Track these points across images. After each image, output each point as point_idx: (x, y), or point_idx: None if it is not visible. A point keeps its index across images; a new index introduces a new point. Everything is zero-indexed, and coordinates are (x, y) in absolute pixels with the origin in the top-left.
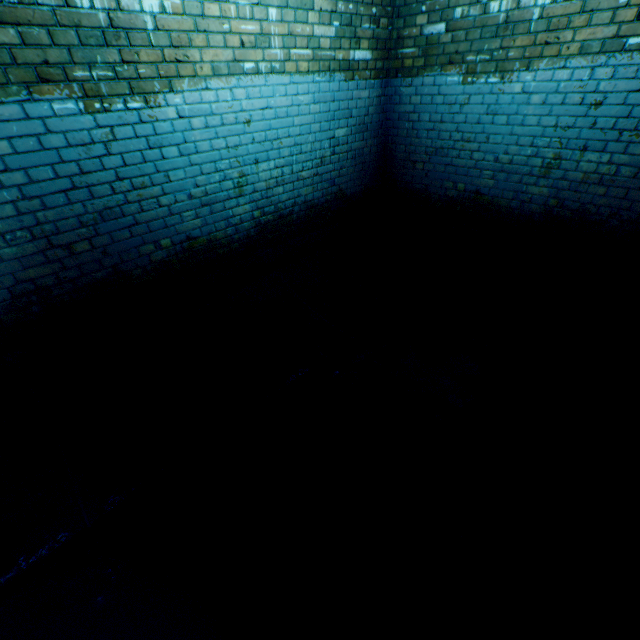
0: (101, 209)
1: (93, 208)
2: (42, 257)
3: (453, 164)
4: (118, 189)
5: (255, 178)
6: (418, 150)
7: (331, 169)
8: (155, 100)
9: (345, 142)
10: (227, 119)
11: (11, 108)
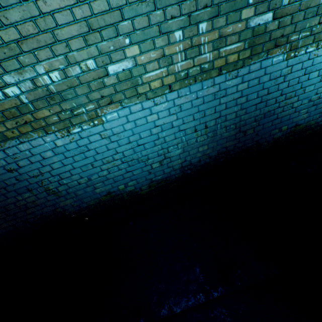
0: (265, 112)
1: (262, 112)
2: (233, 137)
3: None
4: (277, 100)
5: None
6: None
7: None
8: (321, 43)
9: None
10: None
11: (256, 65)
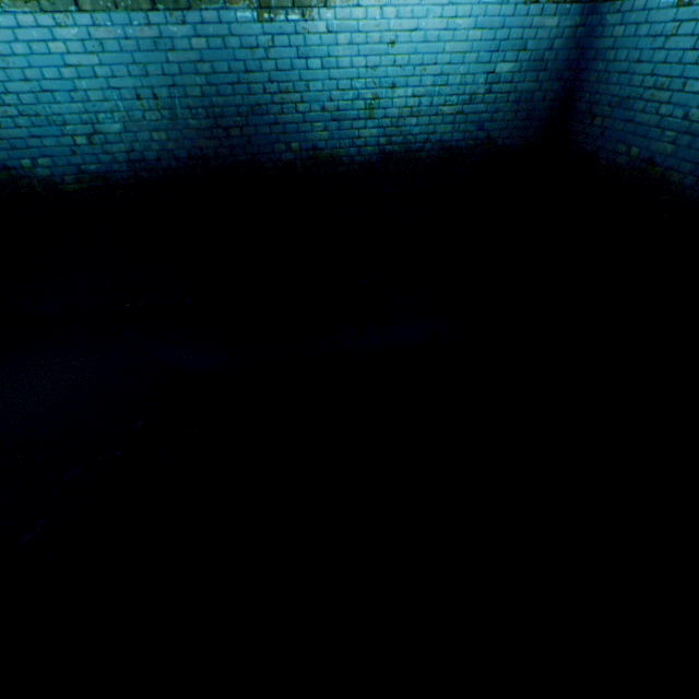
0: (253, 105)
1: (248, 102)
2: (210, 133)
3: (634, 120)
4: (268, 90)
5: (388, 103)
6: (602, 100)
7: (482, 110)
8: (310, 14)
9: (508, 80)
10: (371, 38)
11: (212, 14)
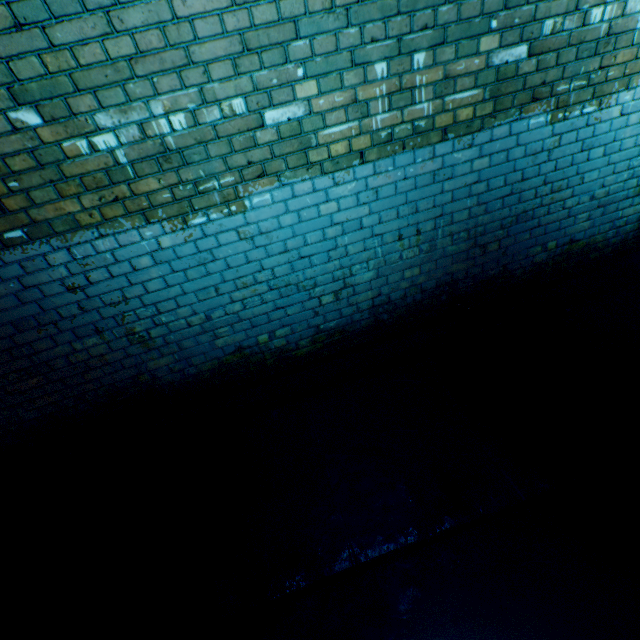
0: (518, 213)
1: (514, 212)
2: (464, 255)
3: None
4: (538, 193)
5: None
6: None
7: None
8: (606, 101)
9: None
10: None
11: (502, 129)
